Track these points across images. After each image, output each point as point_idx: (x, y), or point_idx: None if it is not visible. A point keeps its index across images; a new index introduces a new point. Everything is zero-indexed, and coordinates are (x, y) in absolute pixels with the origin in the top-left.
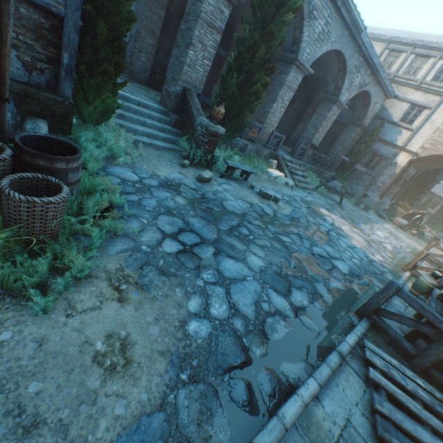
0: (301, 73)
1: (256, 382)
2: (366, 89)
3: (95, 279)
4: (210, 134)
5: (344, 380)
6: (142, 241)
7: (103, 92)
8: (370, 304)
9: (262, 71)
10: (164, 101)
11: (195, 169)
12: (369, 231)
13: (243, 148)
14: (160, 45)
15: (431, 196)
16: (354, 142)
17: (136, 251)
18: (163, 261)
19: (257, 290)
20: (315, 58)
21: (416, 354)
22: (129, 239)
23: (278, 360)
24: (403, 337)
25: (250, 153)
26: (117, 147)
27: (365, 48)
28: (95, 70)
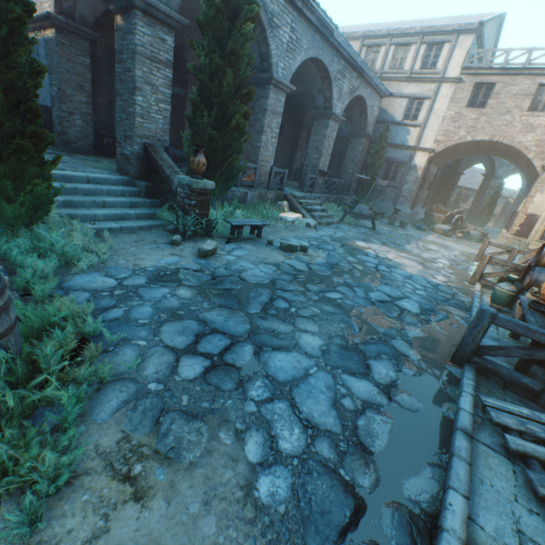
0: (282, 93)
1: (384, 537)
2: (358, 94)
3: (86, 478)
4: (196, 194)
5: (485, 468)
6: (146, 376)
7: (26, 179)
8: (466, 345)
9: (237, 100)
10: (123, 168)
11: (191, 242)
12: (417, 250)
13: (242, 198)
14: (97, 100)
15: (459, 190)
16: (363, 155)
17: (141, 398)
18: (186, 396)
19: (329, 383)
20: (292, 72)
21: (541, 388)
22: (126, 382)
23: (397, 481)
24: (514, 370)
25: (252, 201)
26: (72, 248)
27: (343, 48)
28: (3, 151)
